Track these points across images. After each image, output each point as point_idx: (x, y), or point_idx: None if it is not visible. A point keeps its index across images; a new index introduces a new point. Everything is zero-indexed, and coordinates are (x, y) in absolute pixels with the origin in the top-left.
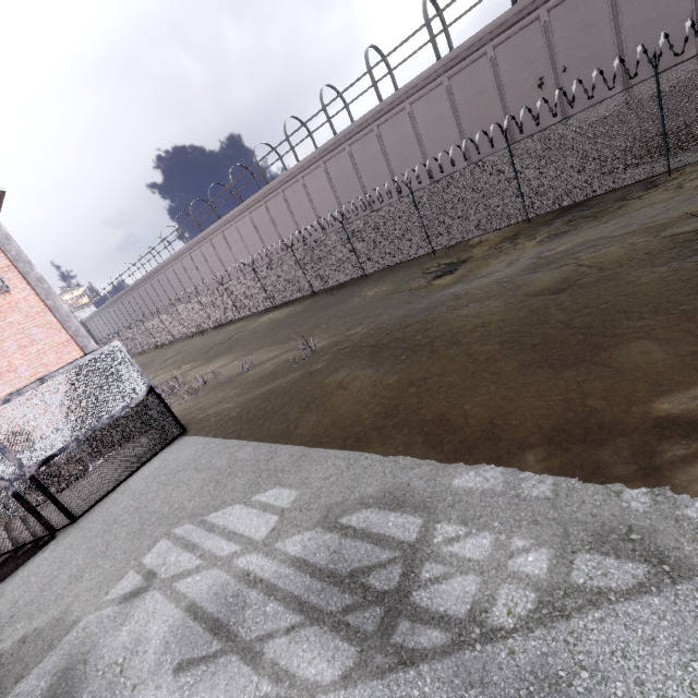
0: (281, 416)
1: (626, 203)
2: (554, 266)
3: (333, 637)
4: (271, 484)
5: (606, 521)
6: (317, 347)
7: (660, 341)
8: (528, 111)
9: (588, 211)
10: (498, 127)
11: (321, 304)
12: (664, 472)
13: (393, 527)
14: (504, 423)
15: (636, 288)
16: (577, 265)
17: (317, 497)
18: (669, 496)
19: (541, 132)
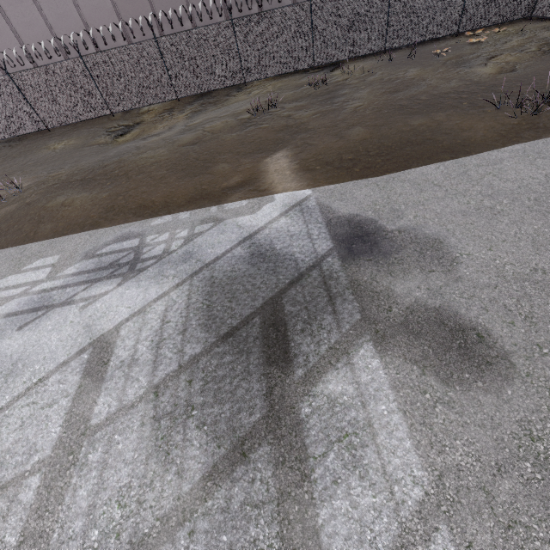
0: (15, 231)
1: (229, 98)
2: (193, 131)
3: (109, 280)
4: (34, 260)
5: (205, 217)
6: (23, 187)
7: (228, 163)
8: (165, 15)
9: (212, 99)
10: (146, 19)
11: (1, 156)
12: (222, 201)
13: (126, 245)
14: (171, 201)
15: (224, 143)
16: (203, 131)
17: (76, 252)
18: (222, 207)
19: (176, 35)
